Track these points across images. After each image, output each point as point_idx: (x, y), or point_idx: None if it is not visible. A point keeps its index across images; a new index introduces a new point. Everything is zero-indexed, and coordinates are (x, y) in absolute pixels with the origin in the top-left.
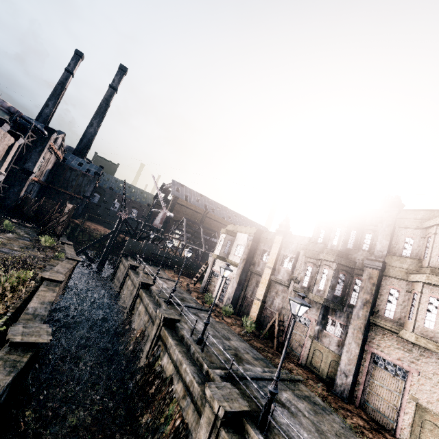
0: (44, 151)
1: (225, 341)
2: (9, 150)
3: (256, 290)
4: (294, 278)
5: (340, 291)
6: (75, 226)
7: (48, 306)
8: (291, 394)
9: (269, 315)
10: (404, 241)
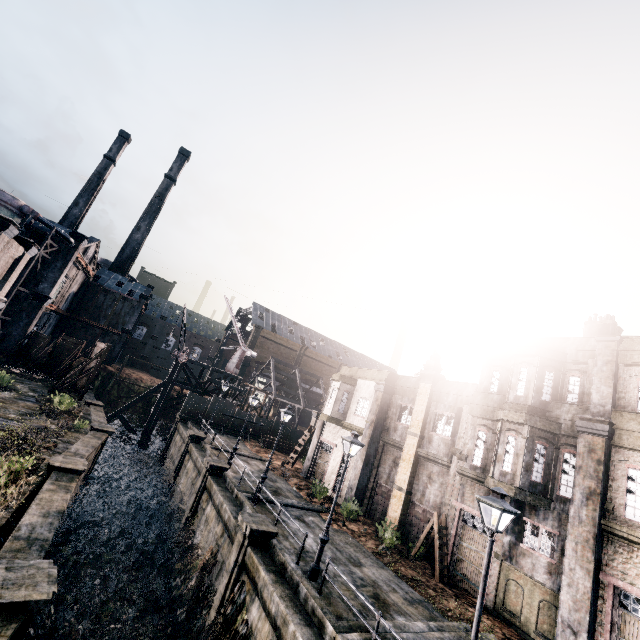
0: (68, 266)
1: (354, 570)
2: (15, 265)
3: (395, 472)
4: (458, 452)
5: (540, 474)
6: (108, 376)
7: (55, 521)
8: None
9: (421, 515)
10: (637, 387)
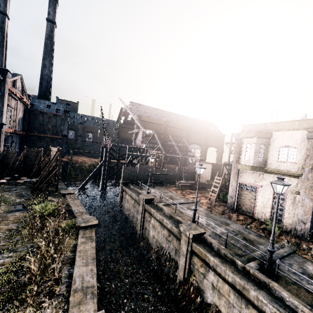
0: (5, 97)
1: None
2: None
3: None
4: None
5: None
6: (65, 164)
7: None
8: None
9: None
10: None
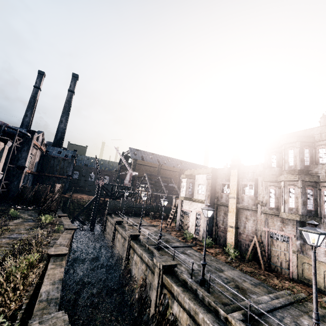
0: (31, 148)
1: (220, 274)
2: (2, 153)
3: (226, 219)
4: (260, 202)
5: (312, 205)
6: (66, 200)
7: (59, 286)
8: (308, 318)
9: (245, 238)
10: None
